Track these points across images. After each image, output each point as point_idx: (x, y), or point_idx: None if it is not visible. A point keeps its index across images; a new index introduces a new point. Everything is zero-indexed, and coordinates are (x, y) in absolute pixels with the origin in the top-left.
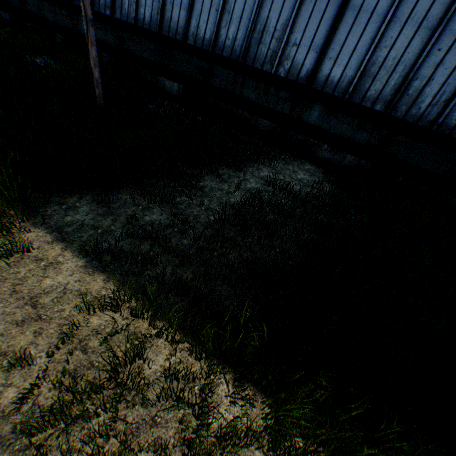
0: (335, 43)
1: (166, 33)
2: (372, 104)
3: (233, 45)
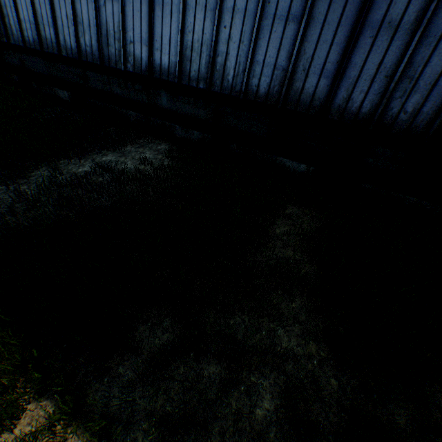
0: (156, 35)
1: (47, 50)
2: (197, 83)
3: (92, 51)
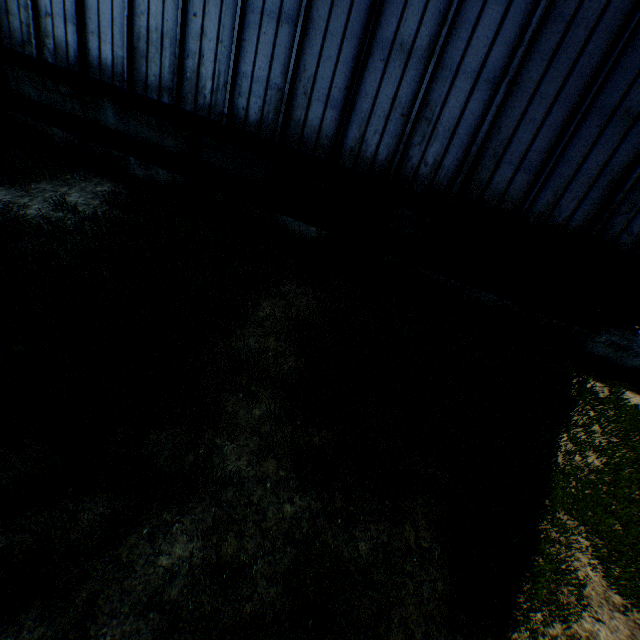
0: (90, 10)
1: None
2: (159, 95)
3: None
